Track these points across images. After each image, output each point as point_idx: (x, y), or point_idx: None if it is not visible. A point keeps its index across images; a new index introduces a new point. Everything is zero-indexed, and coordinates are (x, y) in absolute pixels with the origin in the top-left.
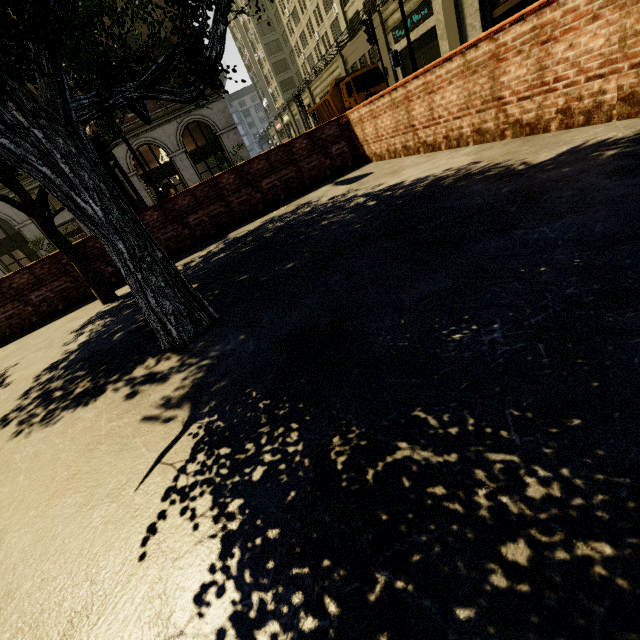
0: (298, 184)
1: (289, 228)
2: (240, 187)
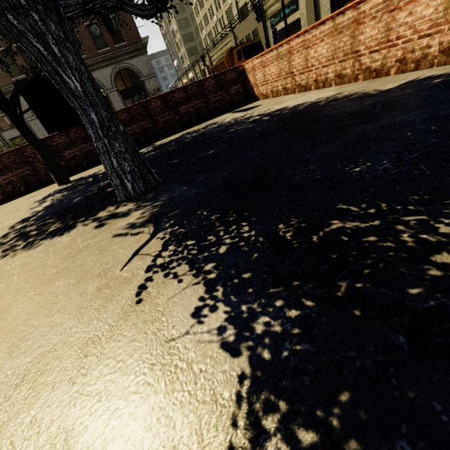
0: (206, 112)
1: (204, 135)
2: (164, 110)
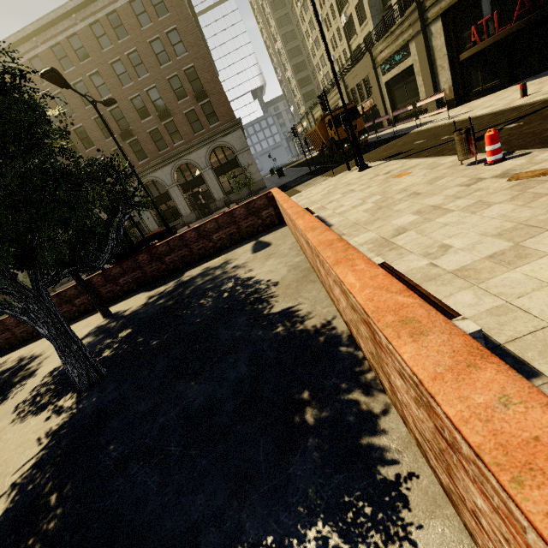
0: (238, 236)
1: (194, 293)
2: (198, 239)
